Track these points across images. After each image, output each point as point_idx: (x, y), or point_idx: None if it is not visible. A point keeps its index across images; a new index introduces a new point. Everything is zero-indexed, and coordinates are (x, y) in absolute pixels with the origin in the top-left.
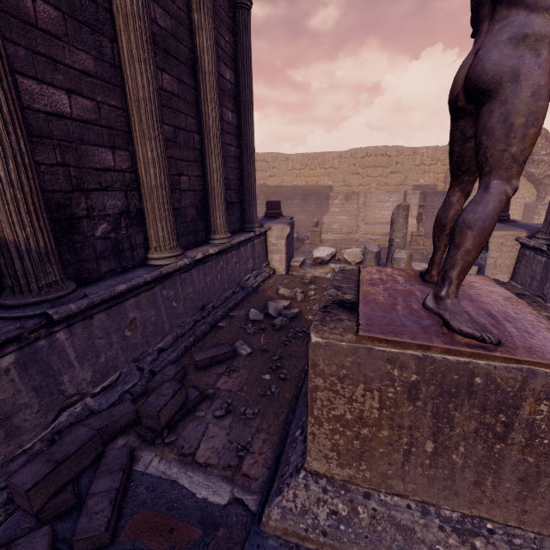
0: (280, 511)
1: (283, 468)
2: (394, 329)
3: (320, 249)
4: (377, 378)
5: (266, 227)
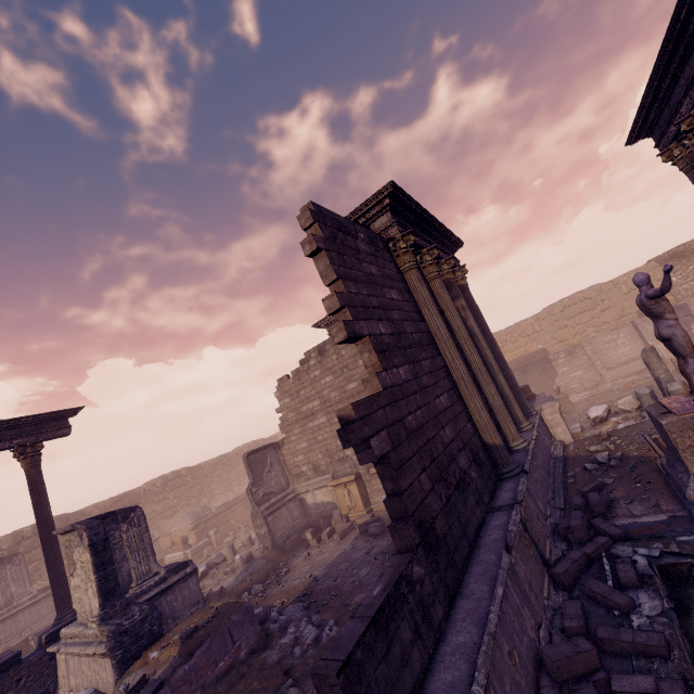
0: (692, 491)
1: (683, 485)
2: (688, 410)
3: (593, 410)
4: (693, 426)
5: (539, 408)
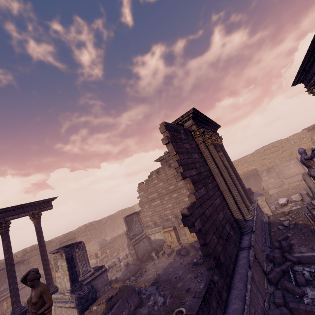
0: None
1: None
2: None
3: (280, 200)
4: None
5: (256, 199)
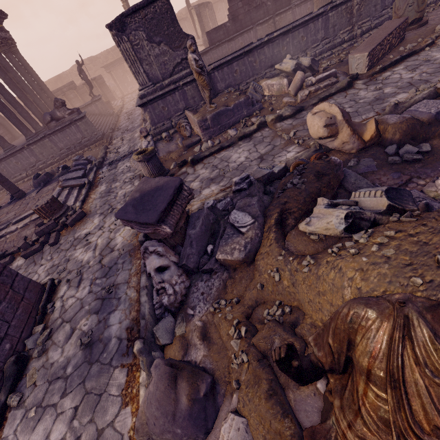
0: None
1: None
2: None
3: None
4: None
5: None
